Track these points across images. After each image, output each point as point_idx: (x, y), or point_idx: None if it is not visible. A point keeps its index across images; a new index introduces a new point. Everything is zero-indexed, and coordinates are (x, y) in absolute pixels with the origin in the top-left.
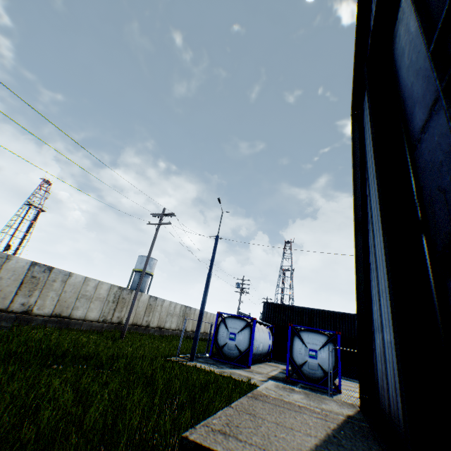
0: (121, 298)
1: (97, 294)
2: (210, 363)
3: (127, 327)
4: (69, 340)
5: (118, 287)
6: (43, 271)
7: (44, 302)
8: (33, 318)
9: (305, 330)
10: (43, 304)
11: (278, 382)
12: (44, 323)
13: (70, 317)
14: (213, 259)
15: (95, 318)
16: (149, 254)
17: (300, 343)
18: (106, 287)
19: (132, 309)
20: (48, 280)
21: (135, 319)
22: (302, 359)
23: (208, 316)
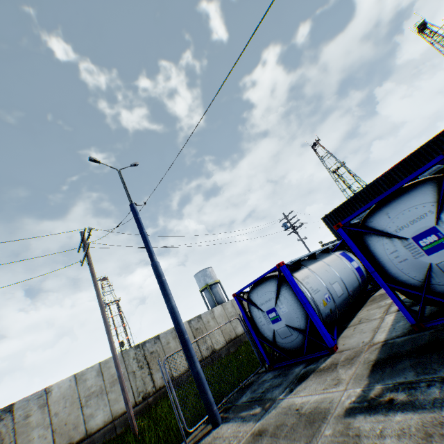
0: (149, 355)
1: (109, 378)
2: (253, 404)
3: (185, 375)
4: None
5: (133, 348)
6: None
7: None
8: None
9: (373, 211)
10: None
11: (398, 378)
12: None
13: (89, 433)
14: (144, 241)
15: None
16: (98, 299)
17: (384, 242)
18: None
19: (123, 384)
20: (15, 423)
21: None
22: (416, 268)
23: None
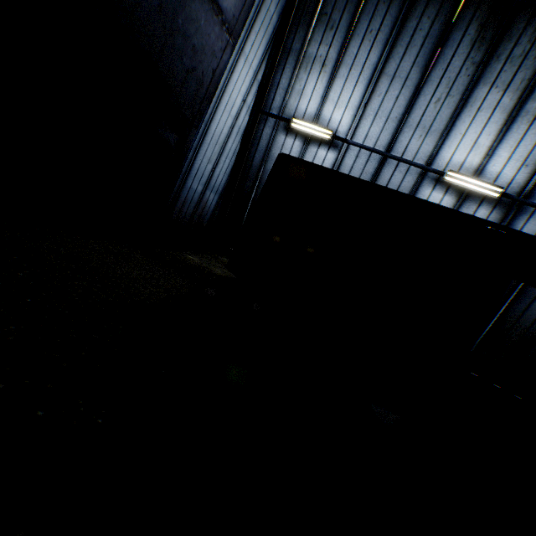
0: None
1: None
2: None
3: None
4: None
5: None
6: None
7: None
8: None
9: None
10: None
11: None
12: None
13: None
14: None
15: None
16: None
17: None
18: None
19: None
20: None
21: None
22: None
23: None
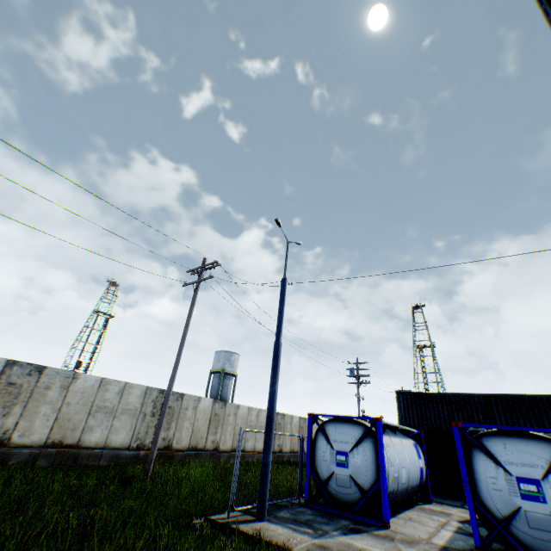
0: None
1: (124, 403)
2: (300, 523)
3: (181, 453)
4: (22, 492)
5: (158, 390)
6: (27, 374)
7: (30, 424)
8: (12, 452)
9: (492, 433)
10: (29, 427)
11: None
12: (33, 458)
13: (80, 445)
14: (280, 317)
15: (123, 442)
16: (185, 329)
17: (489, 464)
18: (138, 392)
19: (162, 422)
20: (36, 387)
21: (193, 439)
22: (505, 502)
23: (315, 425)
